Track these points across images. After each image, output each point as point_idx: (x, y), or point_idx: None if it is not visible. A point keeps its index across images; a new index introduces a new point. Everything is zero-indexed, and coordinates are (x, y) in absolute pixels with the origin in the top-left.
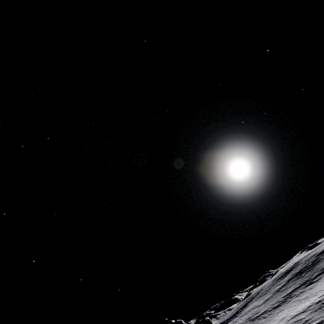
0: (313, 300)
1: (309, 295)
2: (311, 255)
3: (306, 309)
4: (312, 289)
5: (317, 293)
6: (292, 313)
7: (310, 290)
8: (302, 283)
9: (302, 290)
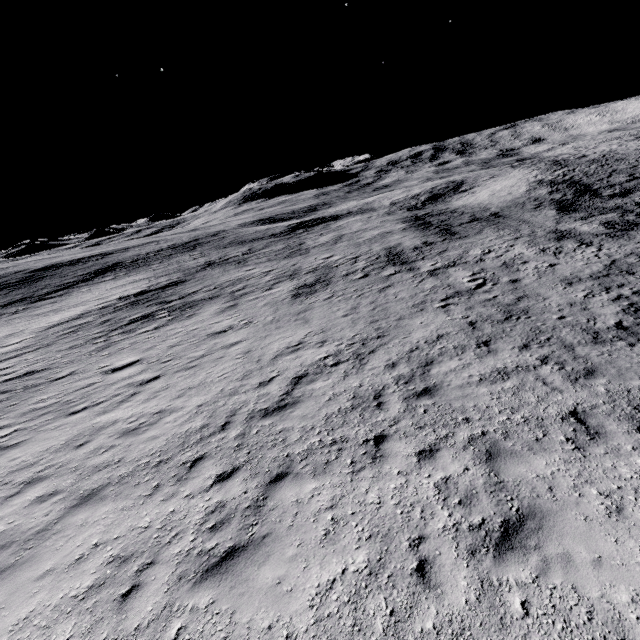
0: (86, 309)
1: (60, 308)
2: (9, 271)
3: (78, 317)
4: (60, 303)
5: (83, 304)
6: (37, 326)
7: (53, 304)
8: (14, 301)
9: (26, 307)
